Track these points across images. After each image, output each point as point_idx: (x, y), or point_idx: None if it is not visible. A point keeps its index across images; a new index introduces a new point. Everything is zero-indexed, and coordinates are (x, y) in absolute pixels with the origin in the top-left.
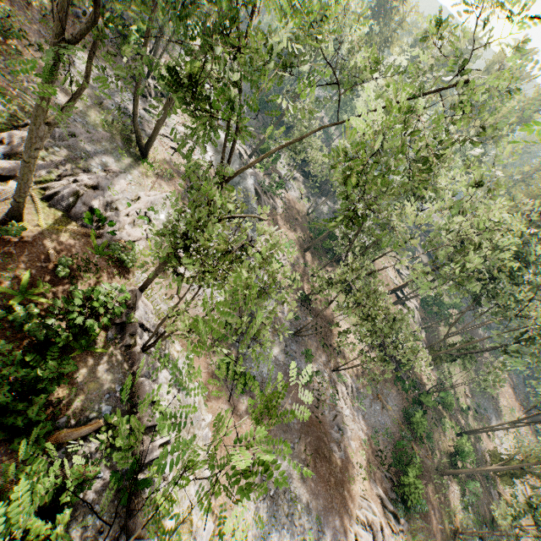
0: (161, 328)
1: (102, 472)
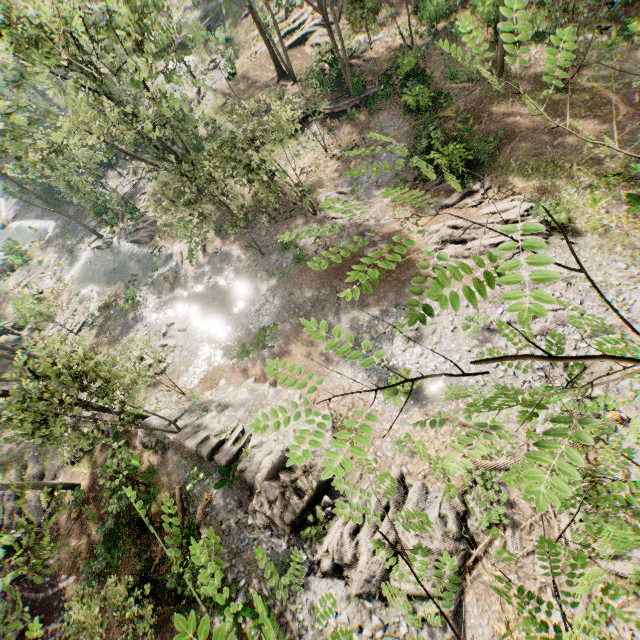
0: (186, 405)
1: (215, 490)
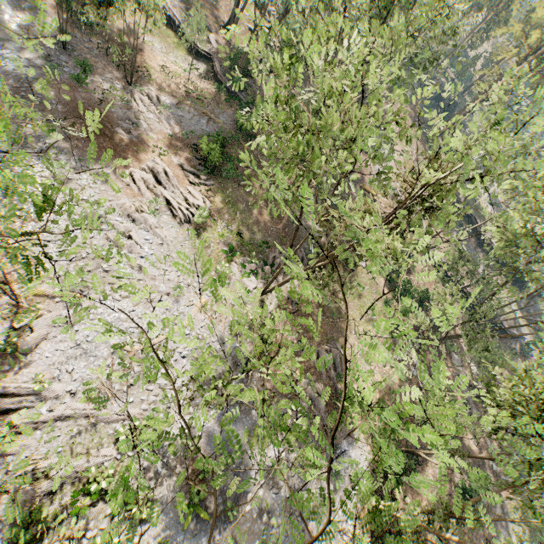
0: None
1: None
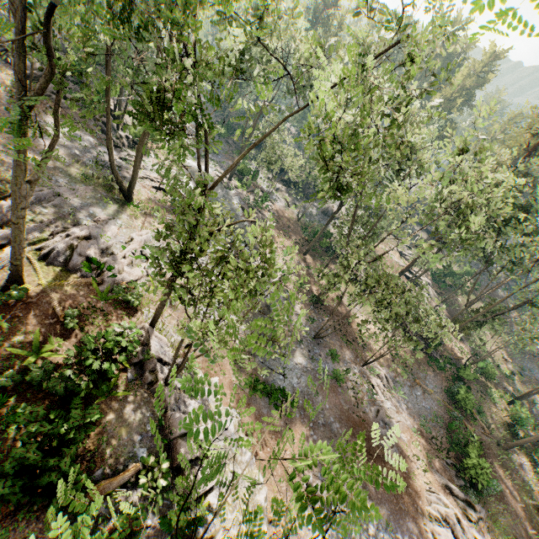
0: (179, 359)
1: (150, 520)
